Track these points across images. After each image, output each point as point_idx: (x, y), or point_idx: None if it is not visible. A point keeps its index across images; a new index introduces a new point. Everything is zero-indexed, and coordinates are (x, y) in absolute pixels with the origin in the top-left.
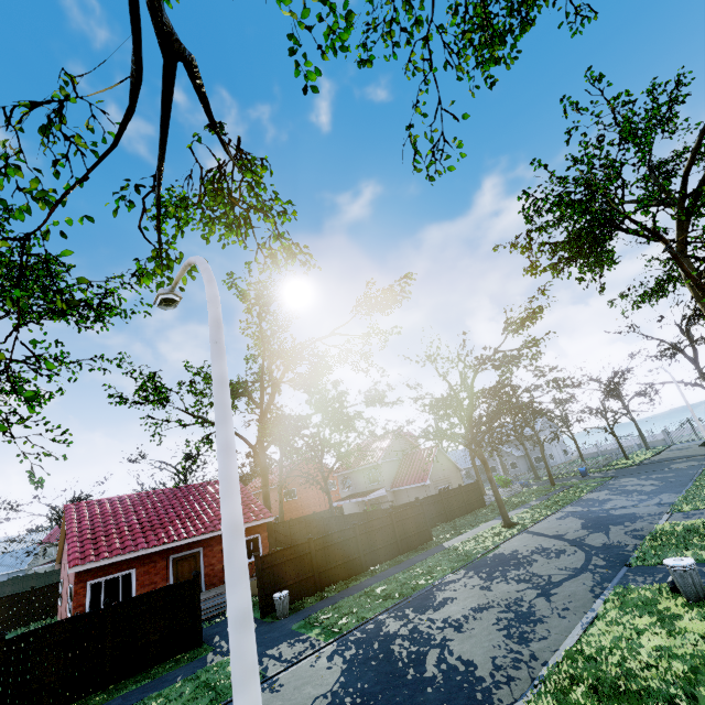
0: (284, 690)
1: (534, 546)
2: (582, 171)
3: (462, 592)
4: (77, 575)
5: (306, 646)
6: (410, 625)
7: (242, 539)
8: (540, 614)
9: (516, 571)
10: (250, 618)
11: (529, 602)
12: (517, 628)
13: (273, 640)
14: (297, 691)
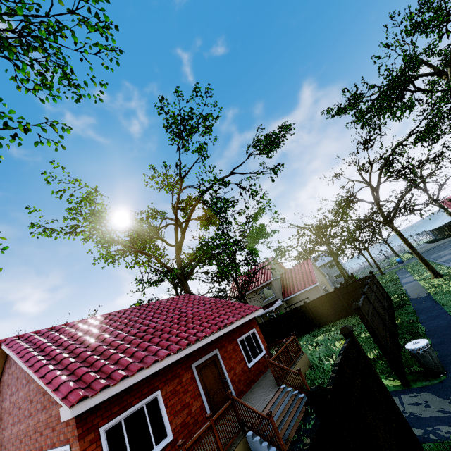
0: None
1: None
2: (440, 4)
3: None
4: (79, 421)
5: None
6: None
7: None
8: None
9: None
10: None
11: None
12: None
13: None
14: None
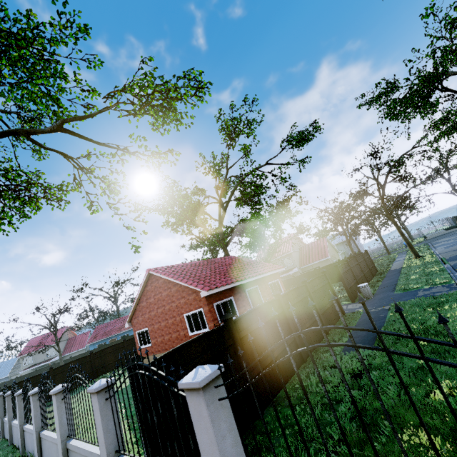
0: None
1: None
2: None
3: None
4: (206, 299)
5: (442, 287)
6: None
7: None
8: None
9: None
10: None
11: None
12: None
13: (404, 295)
14: None
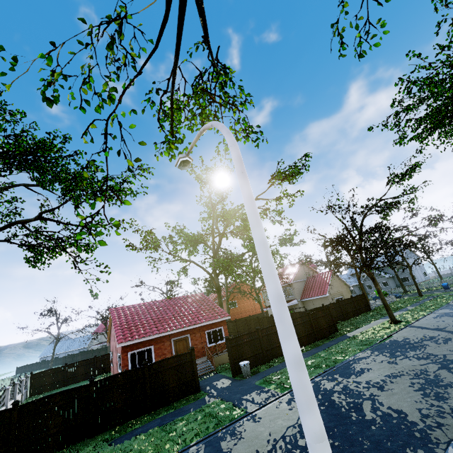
0: (263, 421)
1: (422, 336)
2: (448, 55)
3: (373, 364)
4: (122, 348)
5: (269, 395)
6: (341, 385)
7: (286, 306)
8: (447, 381)
9: (413, 351)
10: (303, 361)
11: (433, 372)
12: (430, 390)
13: (245, 390)
14: (273, 422)
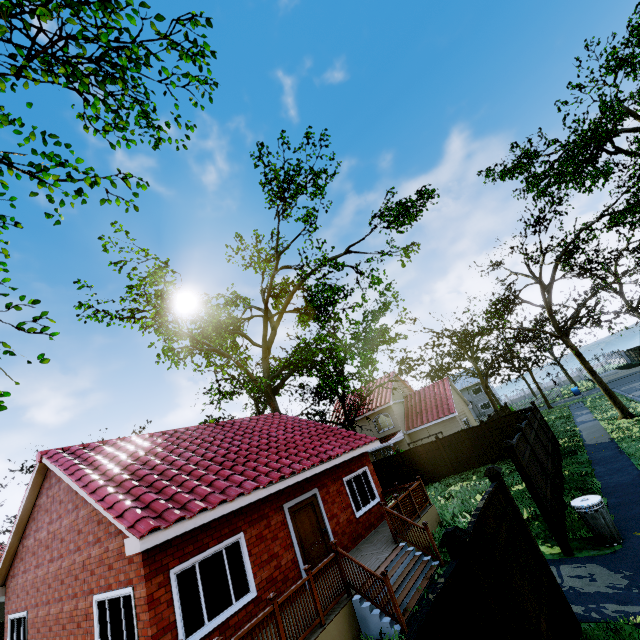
0: None
1: None
2: None
3: None
4: (146, 558)
5: None
6: None
7: None
8: None
9: None
10: None
11: None
12: None
13: None
14: None
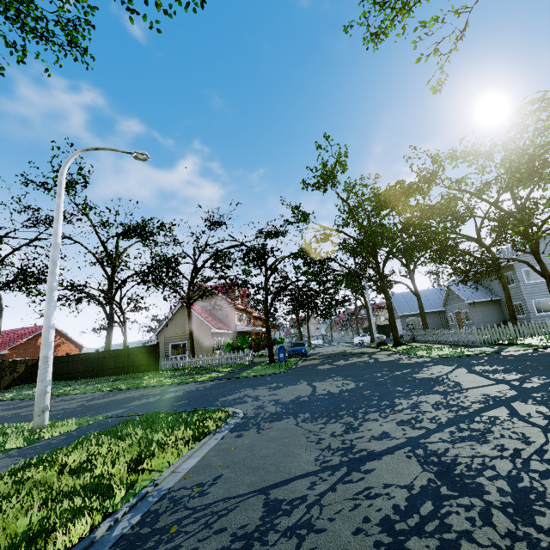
0: None
1: None
2: None
3: None
4: None
5: None
6: None
7: None
8: None
9: None
10: None
11: None
12: None
13: None
14: None
